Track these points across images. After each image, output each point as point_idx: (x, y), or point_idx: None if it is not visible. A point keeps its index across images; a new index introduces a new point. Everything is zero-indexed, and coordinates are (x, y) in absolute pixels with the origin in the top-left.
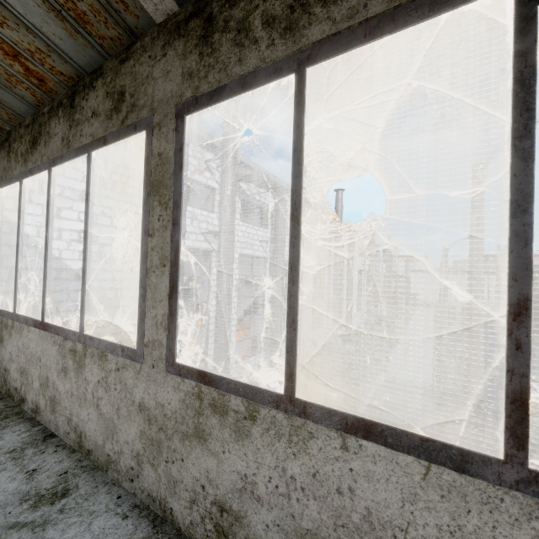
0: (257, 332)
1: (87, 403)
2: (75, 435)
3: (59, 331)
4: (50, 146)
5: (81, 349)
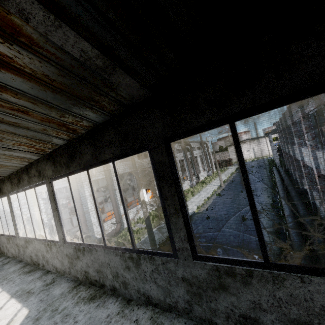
0: None
1: None
2: None
3: None
4: None
5: None
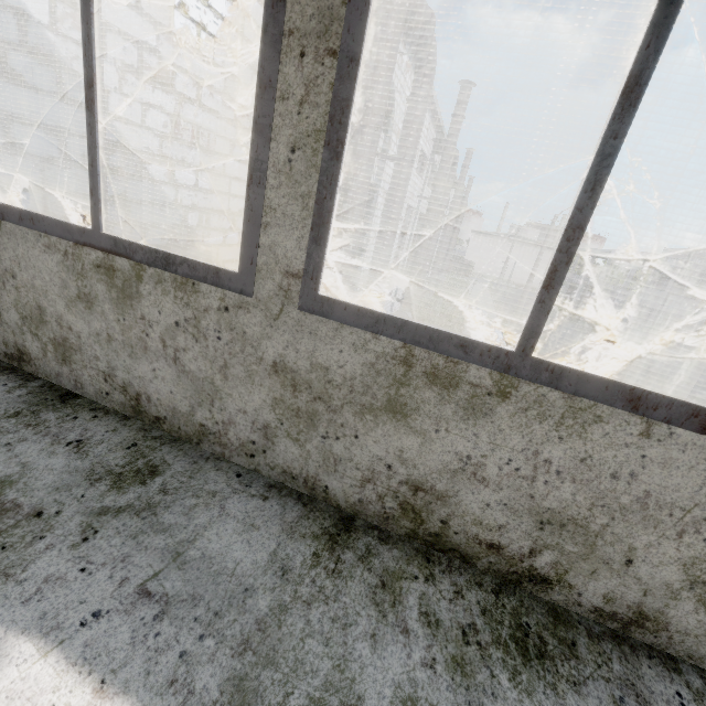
0: None
1: None
2: None
3: None
4: None
5: None
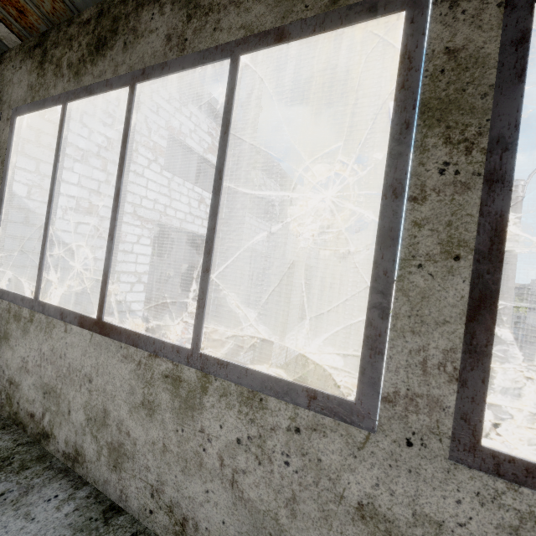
0: (241, 328)
1: (203, 472)
2: (168, 520)
3: (138, 340)
4: (136, 50)
5: (193, 379)
